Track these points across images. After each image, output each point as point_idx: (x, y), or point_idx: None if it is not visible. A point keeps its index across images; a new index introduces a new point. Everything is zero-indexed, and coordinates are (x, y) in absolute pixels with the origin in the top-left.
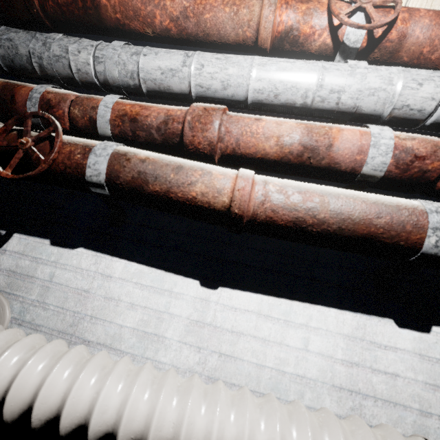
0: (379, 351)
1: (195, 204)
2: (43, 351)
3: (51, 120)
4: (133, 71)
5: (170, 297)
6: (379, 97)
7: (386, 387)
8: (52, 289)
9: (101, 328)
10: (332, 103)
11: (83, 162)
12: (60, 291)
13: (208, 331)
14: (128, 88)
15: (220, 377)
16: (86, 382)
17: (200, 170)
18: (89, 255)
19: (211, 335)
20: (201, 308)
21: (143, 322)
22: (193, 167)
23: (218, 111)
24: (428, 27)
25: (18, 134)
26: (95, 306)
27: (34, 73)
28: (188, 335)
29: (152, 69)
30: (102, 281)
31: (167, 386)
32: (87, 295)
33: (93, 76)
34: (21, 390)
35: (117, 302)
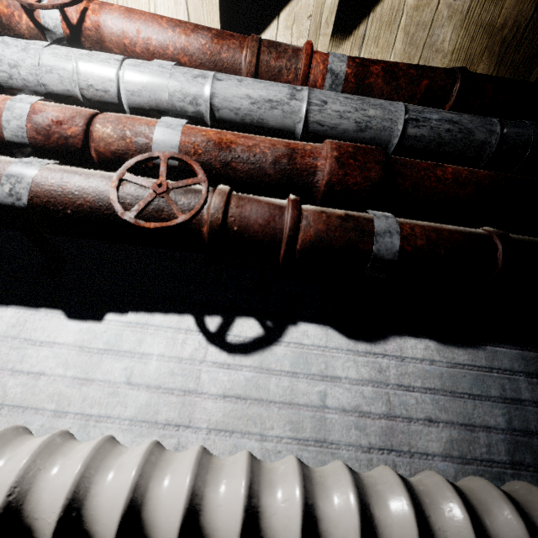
0: (31, 349)
1: None
2: None
3: None
4: None
5: None
6: (60, 75)
7: (23, 390)
8: None
9: None
10: (19, 80)
11: None
12: None
13: None
14: None
15: None
16: None
17: None
18: None
19: None
20: None
21: None
22: None
23: None
24: (118, 19)
25: None
26: None
27: None
28: None
29: None
30: None
31: None
32: None
33: None
34: None
35: None
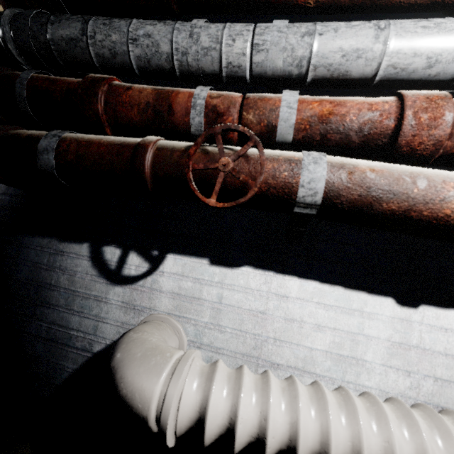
0: None
1: (445, 223)
2: (301, 394)
3: (247, 133)
4: (303, 56)
5: (362, 317)
6: None
7: None
8: (224, 311)
9: (288, 351)
10: None
11: (292, 181)
12: (233, 313)
13: (416, 354)
14: (286, 78)
15: (439, 403)
16: (367, 429)
17: (449, 180)
18: (256, 274)
19: (420, 358)
20: (402, 329)
21: (335, 344)
22: (437, 177)
23: (449, 100)
24: None
25: (202, 152)
26: (276, 328)
27: (171, 72)
28: (392, 358)
29: (330, 52)
30: (277, 302)
31: (453, 432)
32: (265, 317)
33: (246, 69)
34: (306, 439)
35: (301, 324)
